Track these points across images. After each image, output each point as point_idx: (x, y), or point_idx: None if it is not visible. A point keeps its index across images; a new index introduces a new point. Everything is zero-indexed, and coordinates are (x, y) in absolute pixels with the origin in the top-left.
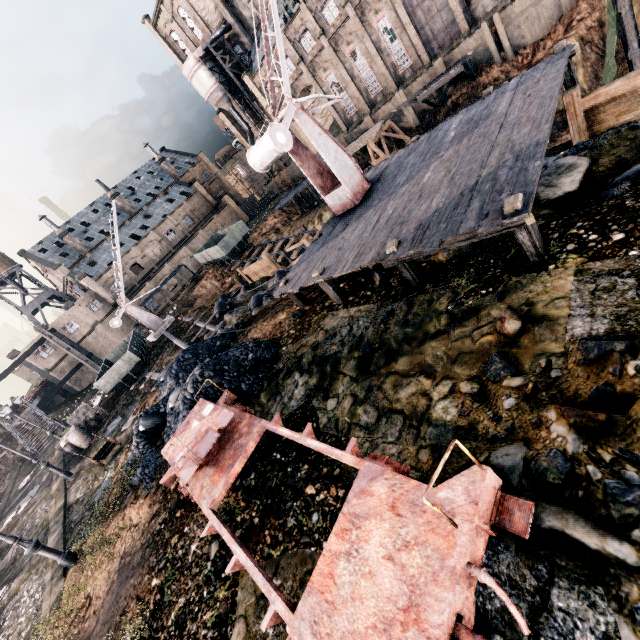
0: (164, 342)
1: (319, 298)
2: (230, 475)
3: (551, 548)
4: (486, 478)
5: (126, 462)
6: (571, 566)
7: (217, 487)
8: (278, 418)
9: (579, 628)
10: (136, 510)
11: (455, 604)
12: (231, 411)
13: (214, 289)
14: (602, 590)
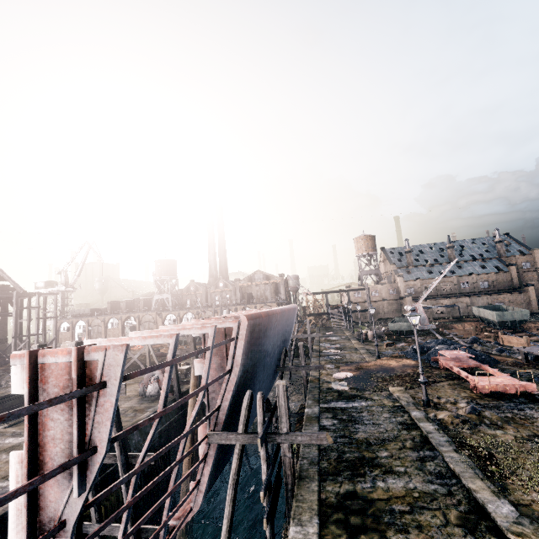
0: (429, 332)
1: (535, 364)
2: (462, 365)
3: (536, 401)
4: (533, 384)
5: (402, 351)
6: (536, 404)
7: (456, 364)
8: (487, 366)
9: (528, 405)
10: (409, 360)
11: (509, 385)
12: (473, 355)
13: (472, 331)
14: (538, 406)
